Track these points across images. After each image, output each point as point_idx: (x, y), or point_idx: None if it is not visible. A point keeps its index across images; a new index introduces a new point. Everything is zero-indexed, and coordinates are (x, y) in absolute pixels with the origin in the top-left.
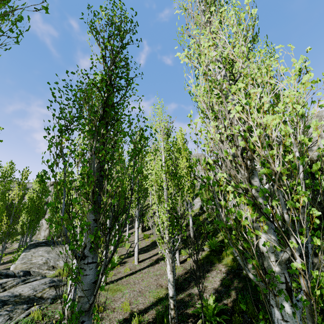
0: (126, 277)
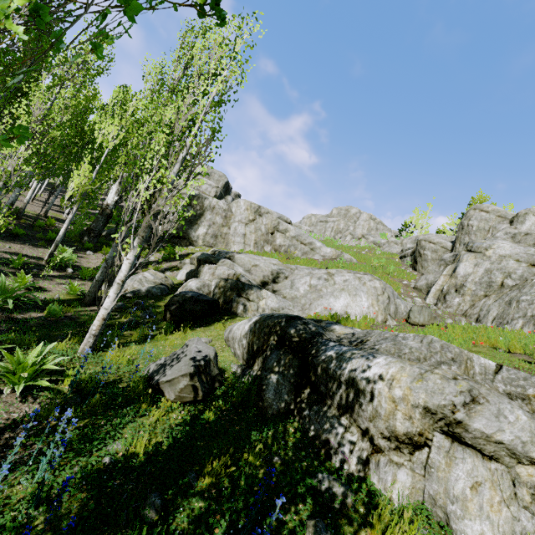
0: None
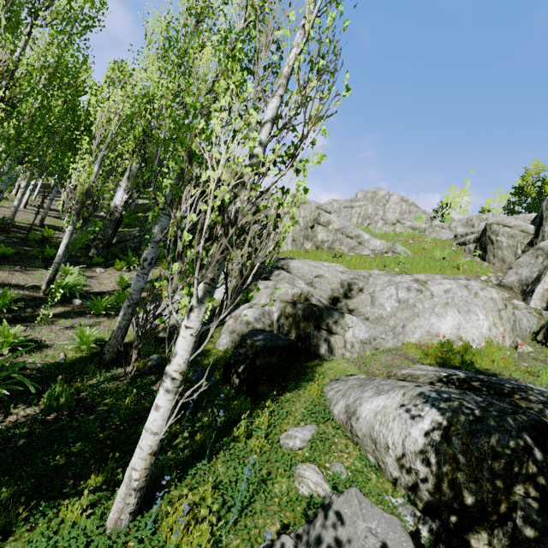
0: (0, 206)
